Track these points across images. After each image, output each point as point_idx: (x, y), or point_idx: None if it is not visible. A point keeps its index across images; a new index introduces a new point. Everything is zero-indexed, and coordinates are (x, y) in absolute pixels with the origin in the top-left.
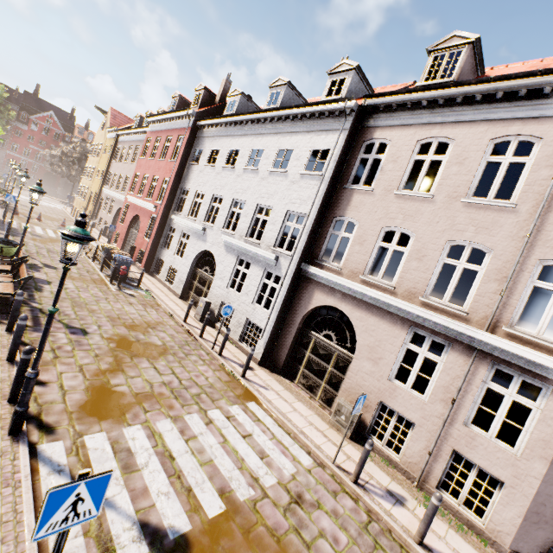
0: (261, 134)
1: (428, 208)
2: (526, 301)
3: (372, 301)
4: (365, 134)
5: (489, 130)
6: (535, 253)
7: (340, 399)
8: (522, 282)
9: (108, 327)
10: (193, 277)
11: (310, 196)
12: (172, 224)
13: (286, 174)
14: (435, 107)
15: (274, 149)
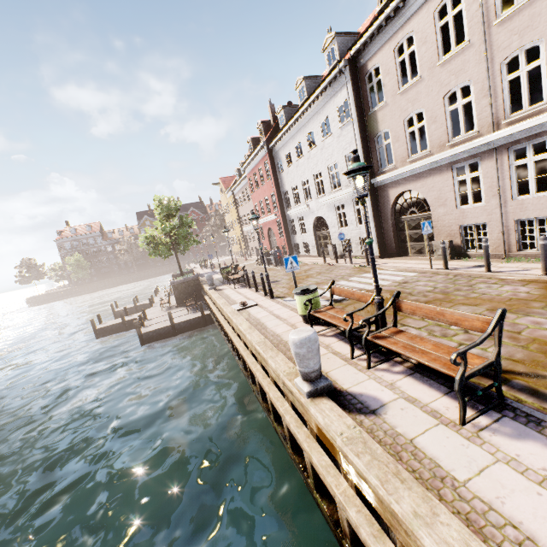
0: (306, 123)
1: (422, 87)
2: (508, 95)
3: (421, 169)
4: (363, 72)
5: (429, 7)
6: (496, 61)
7: (433, 242)
8: (498, 86)
9: (286, 277)
10: (318, 240)
11: (352, 137)
12: (290, 218)
13: (332, 135)
14: (391, 21)
15: (318, 126)
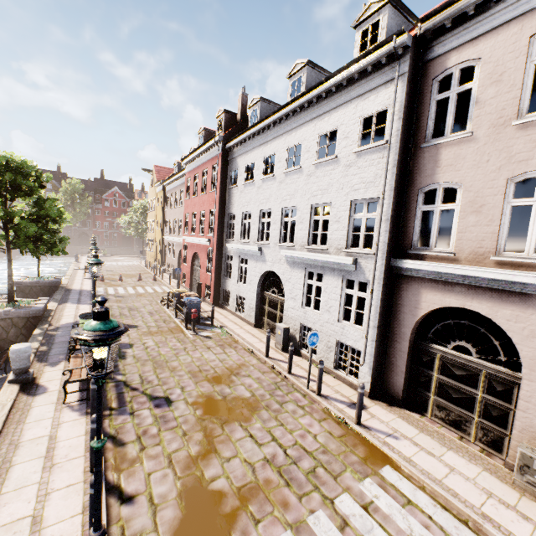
0: (293, 129)
1: None
2: None
3: (530, 289)
4: (433, 68)
5: None
6: None
7: (522, 448)
8: None
9: (191, 386)
10: (262, 302)
11: (377, 174)
12: (228, 252)
13: (336, 159)
14: None
15: (313, 139)
